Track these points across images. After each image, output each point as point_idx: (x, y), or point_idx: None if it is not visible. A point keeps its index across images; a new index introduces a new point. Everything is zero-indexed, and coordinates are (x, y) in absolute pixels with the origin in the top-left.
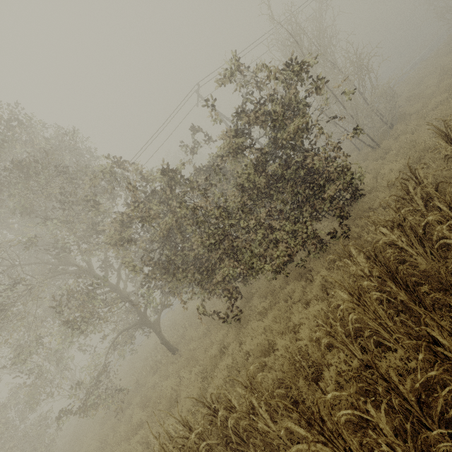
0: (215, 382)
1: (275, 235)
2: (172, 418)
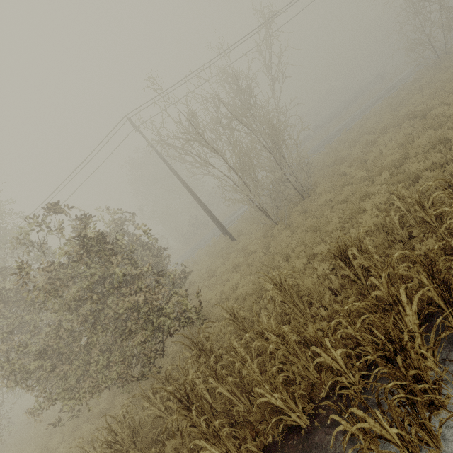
0: None
1: (91, 367)
2: None
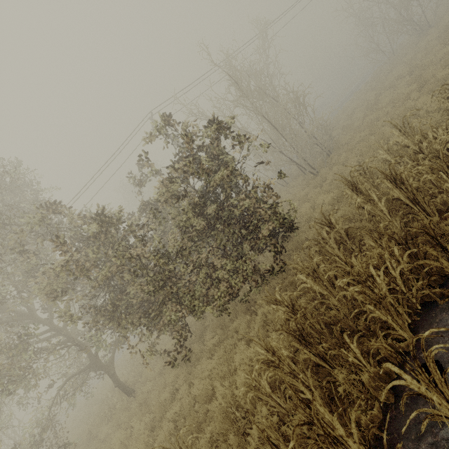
0: (160, 436)
1: (217, 274)
2: None
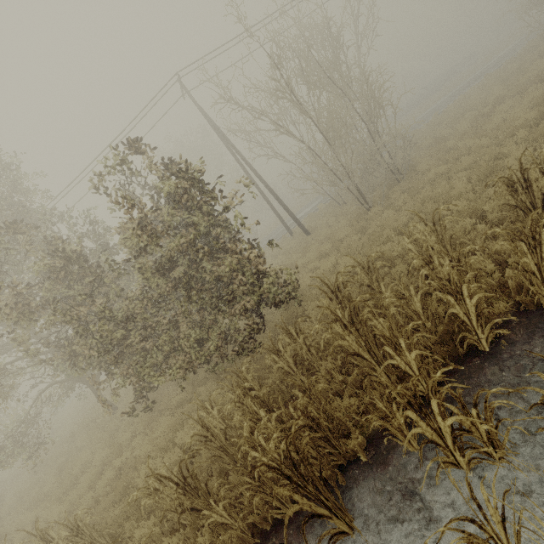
0: (100, 482)
1: (181, 342)
2: (58, 507)
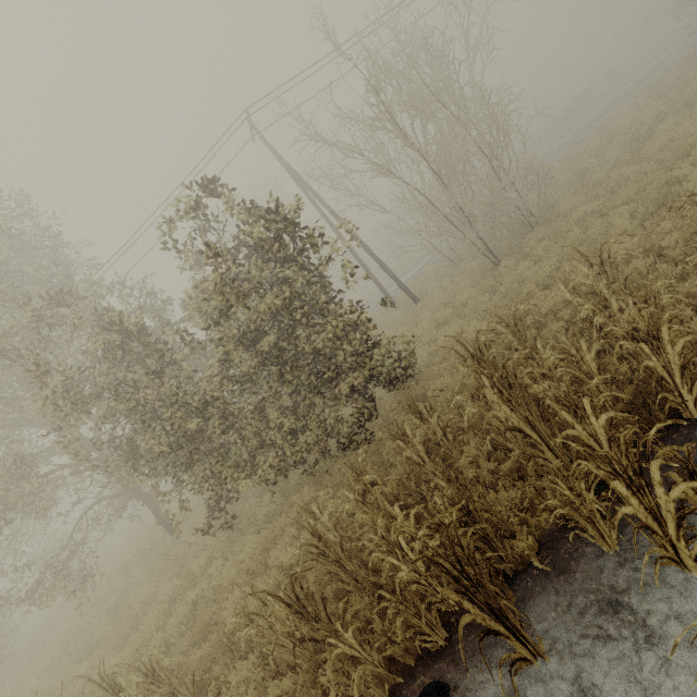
0: (170, 620)
1: (270, 434)
2: (118, 655)
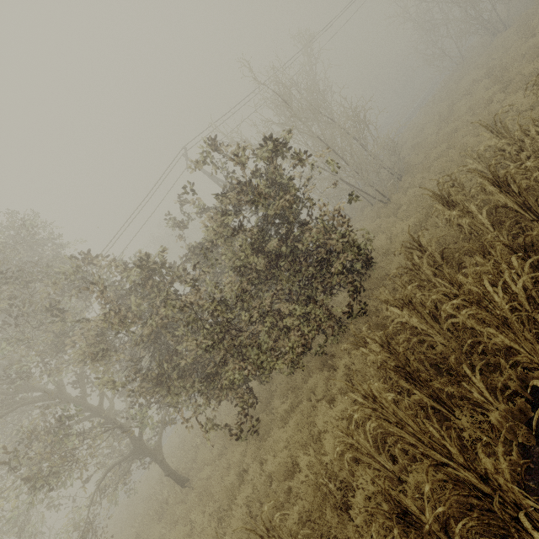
0: (232, 526)
1: (285, 322)
2: None
